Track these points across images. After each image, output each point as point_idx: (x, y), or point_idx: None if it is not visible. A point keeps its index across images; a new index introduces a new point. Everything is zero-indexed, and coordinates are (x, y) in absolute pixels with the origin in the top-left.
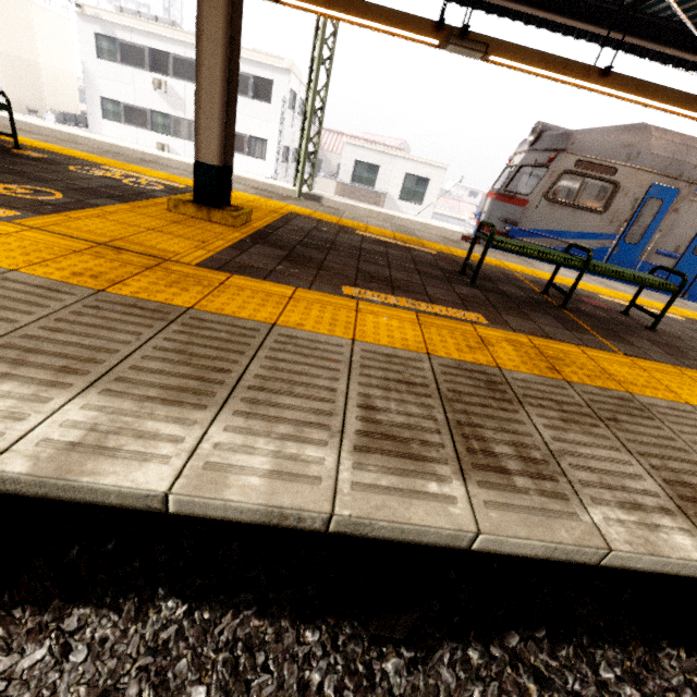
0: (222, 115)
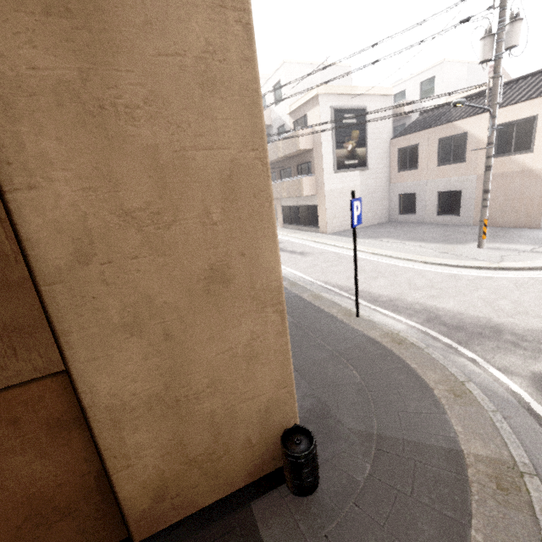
0: None
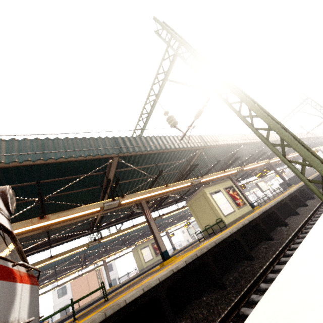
0: (156, 244)
